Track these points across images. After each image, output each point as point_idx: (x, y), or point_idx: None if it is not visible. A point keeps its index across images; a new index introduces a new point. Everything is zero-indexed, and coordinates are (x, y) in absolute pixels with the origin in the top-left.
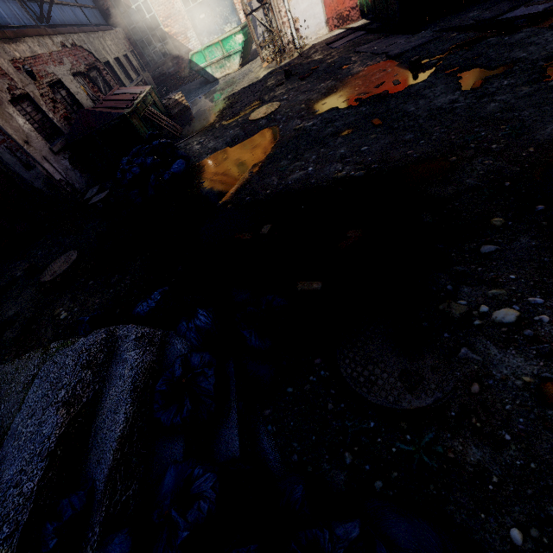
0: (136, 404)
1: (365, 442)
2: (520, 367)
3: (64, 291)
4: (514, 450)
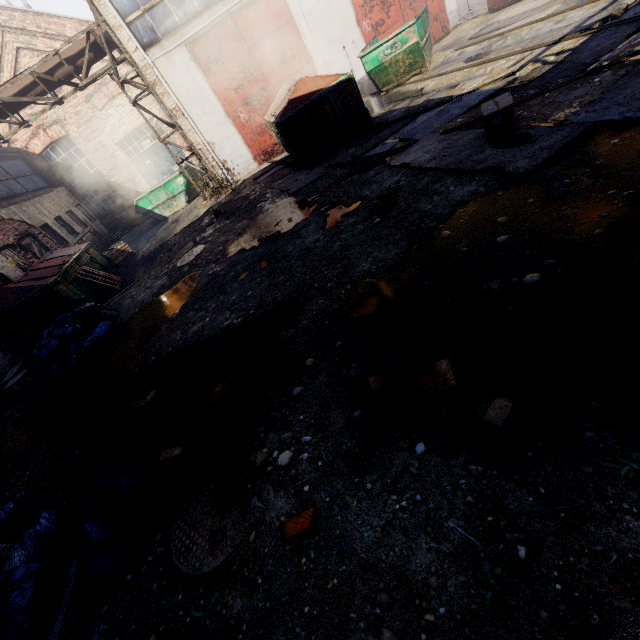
0: None
1: (171, 618)
2: (282, 508)
3: None
4: (262, 593)
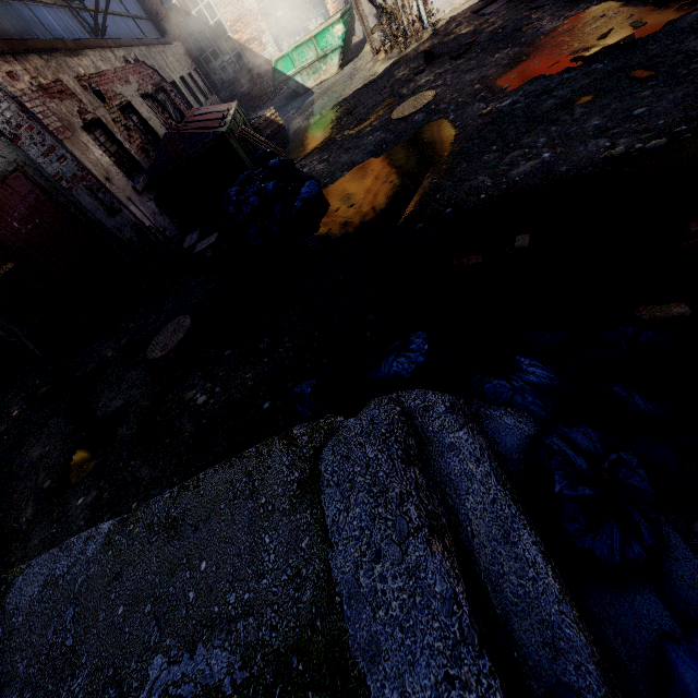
0: (533, 525)
1: None
2: None
3: (188, 368)
4: None
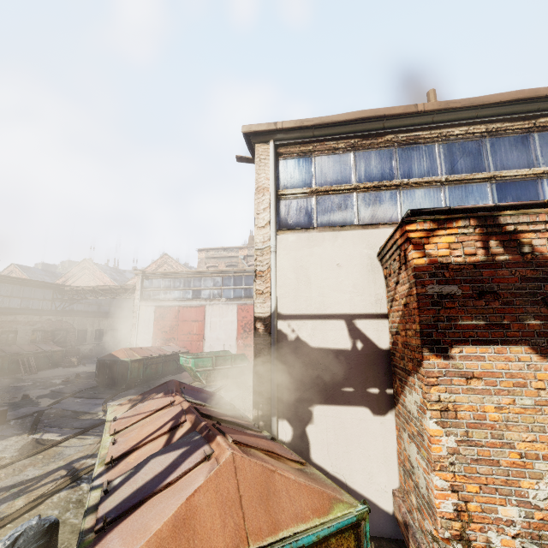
0: None
1: None
2: None
3: None
4: None
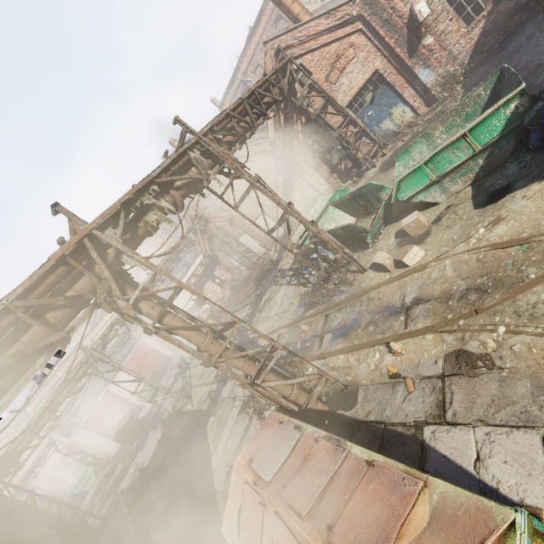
0: None
1: None
2: None
3: None
4: None
